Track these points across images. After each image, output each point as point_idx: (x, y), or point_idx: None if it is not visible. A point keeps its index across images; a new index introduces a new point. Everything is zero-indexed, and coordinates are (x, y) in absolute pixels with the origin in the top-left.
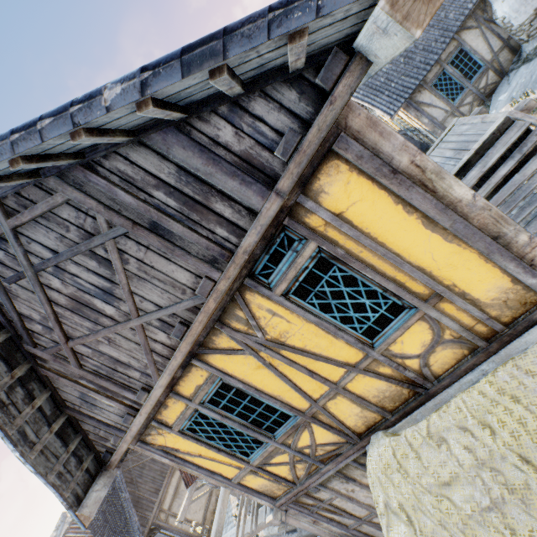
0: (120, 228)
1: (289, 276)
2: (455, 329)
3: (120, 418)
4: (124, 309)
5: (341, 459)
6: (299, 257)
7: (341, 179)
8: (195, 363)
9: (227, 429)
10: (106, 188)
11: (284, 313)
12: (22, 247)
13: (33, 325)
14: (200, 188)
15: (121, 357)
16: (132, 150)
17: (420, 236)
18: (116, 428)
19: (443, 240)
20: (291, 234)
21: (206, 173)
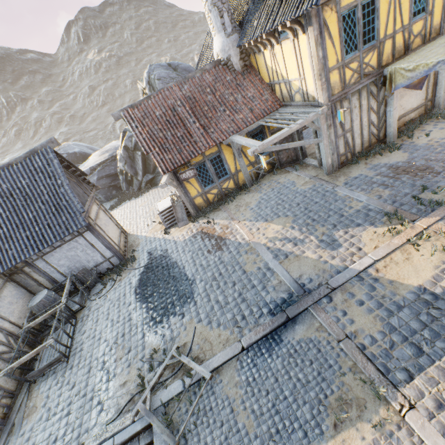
0: None
1: None
2: (426, 30)
3: None
4: None
5: (370, 78)
6: None
7: None
8: None
9: (354, 30)
10: None
11: None
12: None
13: None
14: None
15: None
16: None
17: None
18: None
19: None
20: None
21: None
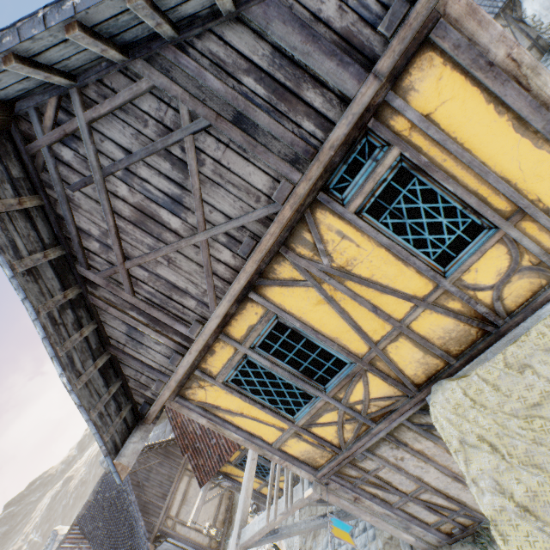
0: (202, 120)
1: (365, 189)
2: (535, 252)
3: (166, 359)
4: (191, 221)
5: (396, 416)
6: (379, 166)
7: (433, 74)
8: (251, 297)
9: (275, 380)
10: (195, 72)
11: (354, 235)
12: (94, 146)
13: (90, 243)
14: (292, 73)
15: (178, 282)
16: (228, 28)
17: (509, 141)
18: (160, 372)
19: (532, 146)
20: (373, 140)
21: (303, 52)
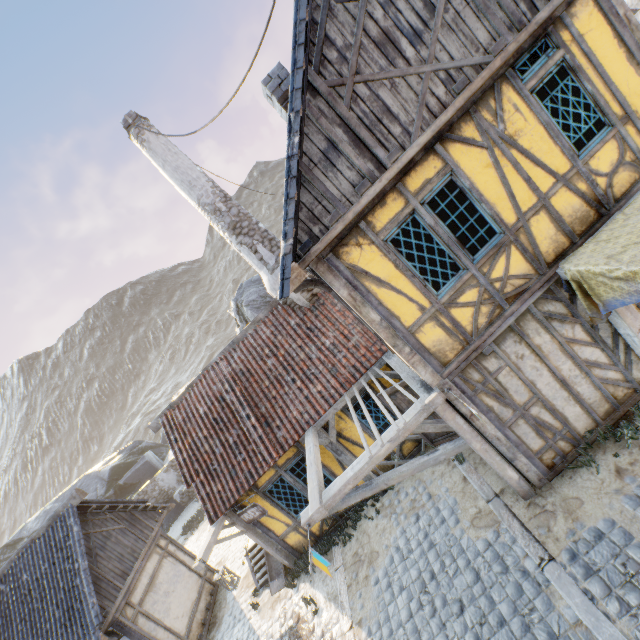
0: None
1: (539, 75)
2: (634, 150)
3: (350, 189)
4: (422, 55)
5: (527, 296)
6: (550, 60)
7: (587, 11)
8: (437, 148)
9: (432, 245)
10: None
11: (524, 111)
12: None
13: (330, 52)
14: None
15: (393, 108)
16: None
17: (623, 67)
18: (340, 202)
19: (634, 74)
20: (548, 42)
21: None
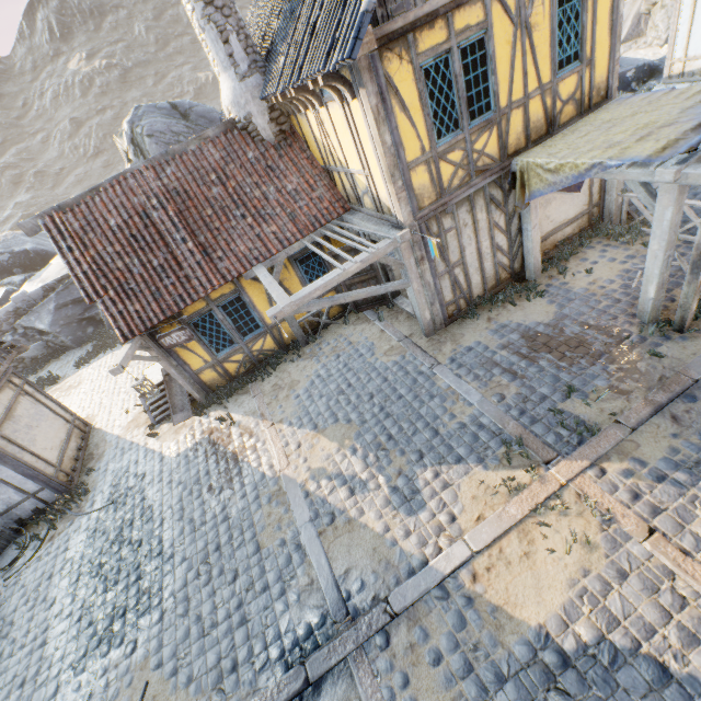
0: None
1: None
2: (582, 91)
3: None
4: None
5: (488, 175)
6: None
7: None
8: None
9: (450, 94)
10: None
11: (546, 9)
12: None
13: None
14: None
15: None
16: None
17: (605, 16)
18: None
19: (607, 28)
20: None
21: None
